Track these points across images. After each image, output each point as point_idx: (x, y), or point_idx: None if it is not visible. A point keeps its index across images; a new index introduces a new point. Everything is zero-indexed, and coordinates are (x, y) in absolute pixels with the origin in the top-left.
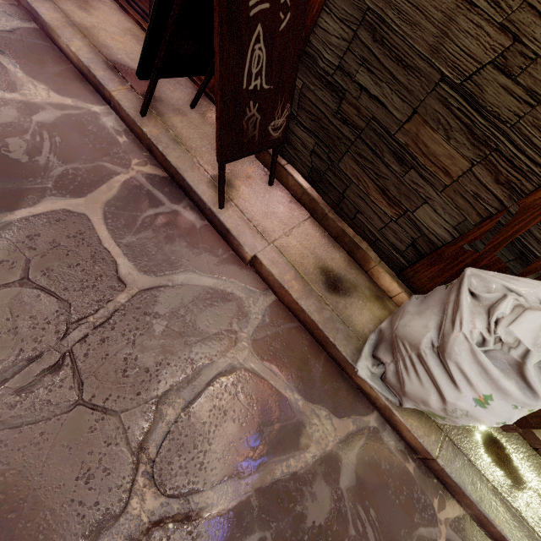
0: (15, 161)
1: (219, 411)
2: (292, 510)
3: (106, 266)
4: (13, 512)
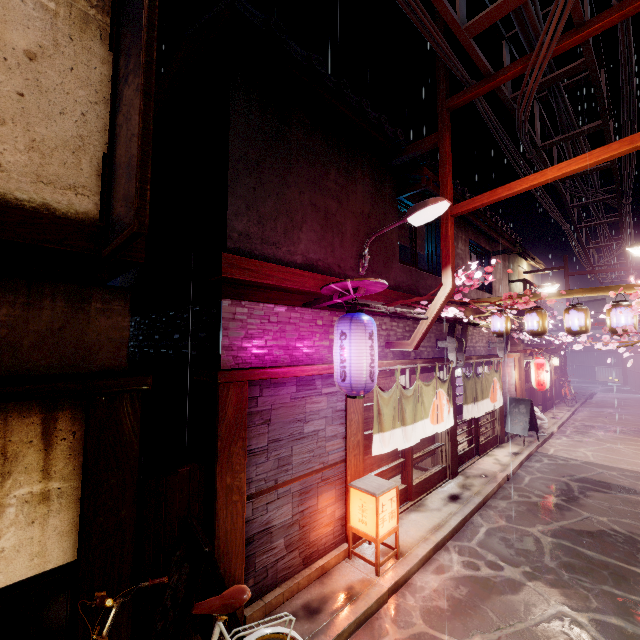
0: (638, 492)
1: (638, 528)
2: (635, 542)
3: (639, 507)
4: (583, 506)
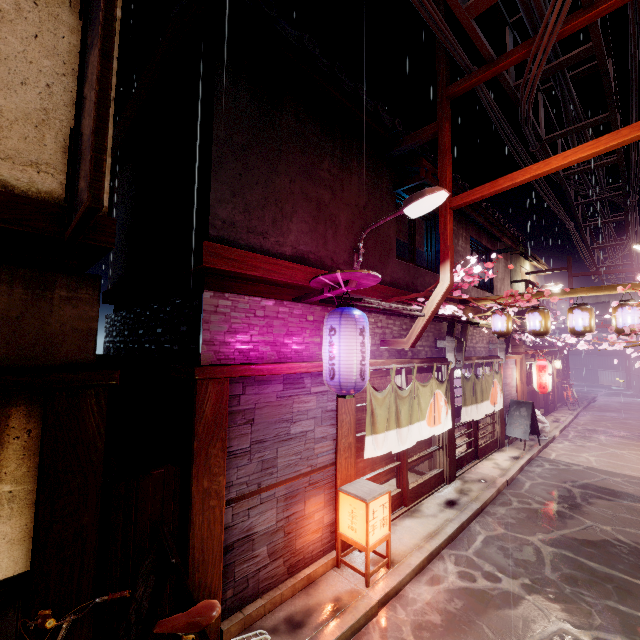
0: None
1: None
2: None
3: None
4: (586, 514)
